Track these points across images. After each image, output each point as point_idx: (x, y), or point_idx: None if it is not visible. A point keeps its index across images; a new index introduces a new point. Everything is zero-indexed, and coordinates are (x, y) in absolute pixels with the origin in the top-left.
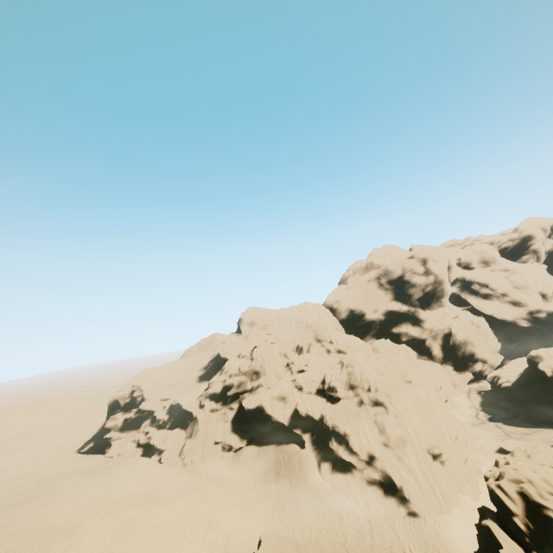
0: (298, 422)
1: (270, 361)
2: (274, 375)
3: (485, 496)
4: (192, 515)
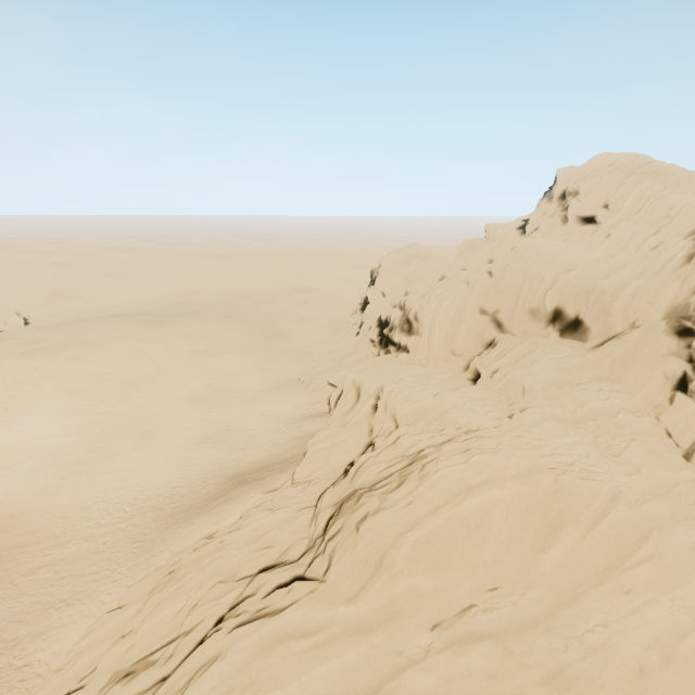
0: None
1: (439, 313)
2: (443, 346)
3: None
4: (133, 420)
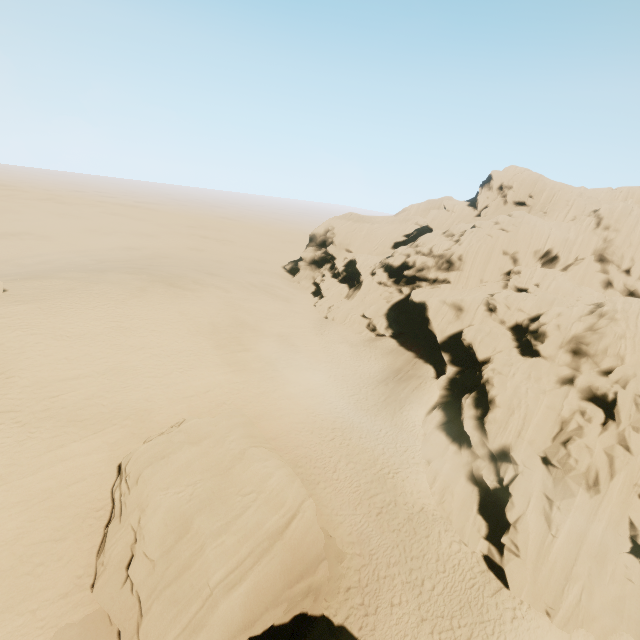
0: (455, 347)
1: (479, 254)
2: (476, 277)
3: None
4: (267, 354)
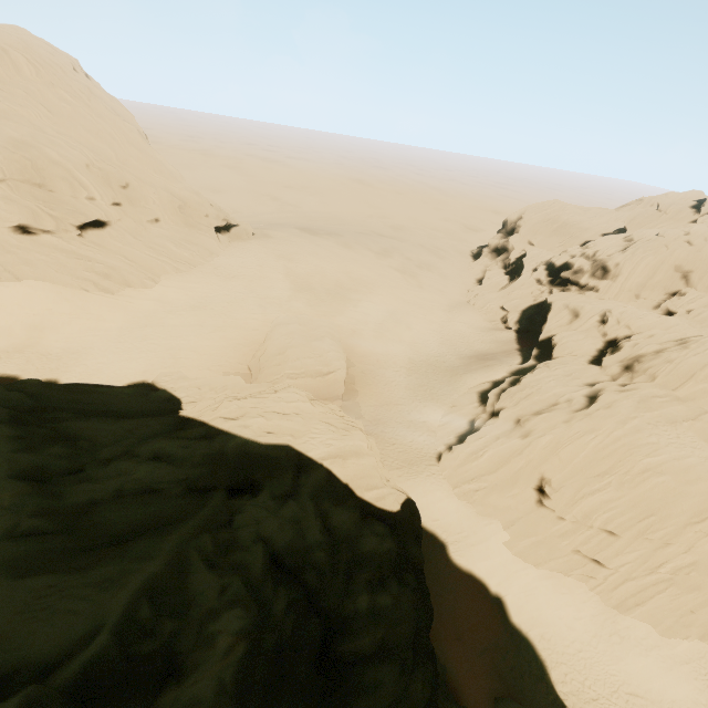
0: (548, 346)
1: (639, 266)
2: (631, 291)
3: (531, 571)
4: (386, 310)
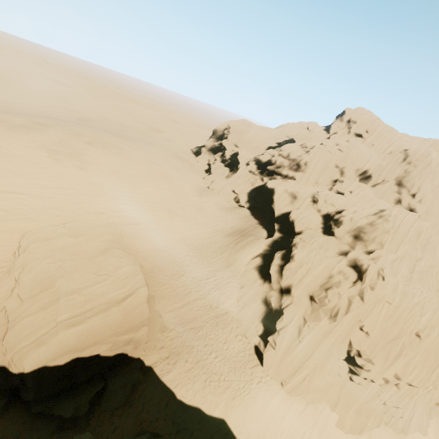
0: (284, 221)
1: (319, 163)
2: (313, 179)
3: None
4: (156, 200)
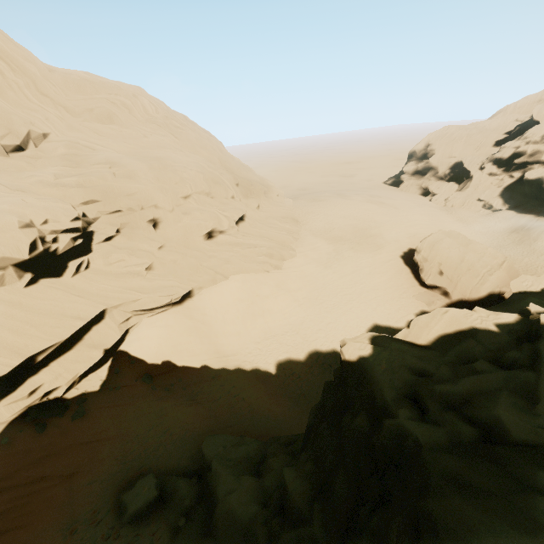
0: None
1: None
2: None
3: None
4: (428, 223)
